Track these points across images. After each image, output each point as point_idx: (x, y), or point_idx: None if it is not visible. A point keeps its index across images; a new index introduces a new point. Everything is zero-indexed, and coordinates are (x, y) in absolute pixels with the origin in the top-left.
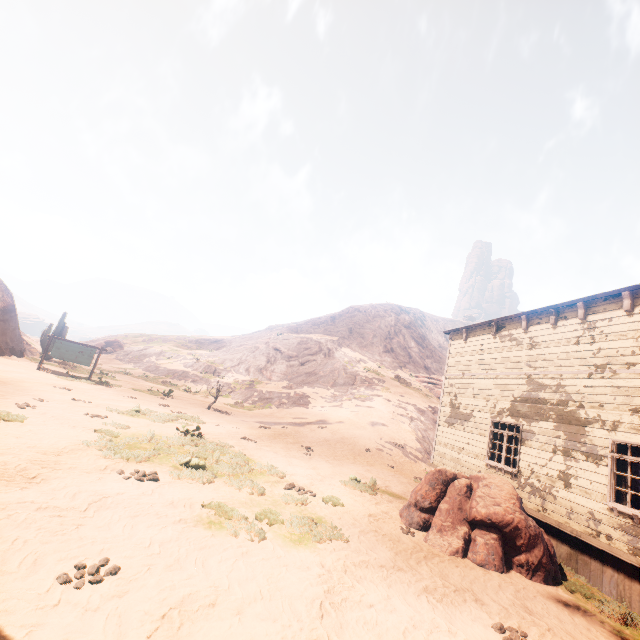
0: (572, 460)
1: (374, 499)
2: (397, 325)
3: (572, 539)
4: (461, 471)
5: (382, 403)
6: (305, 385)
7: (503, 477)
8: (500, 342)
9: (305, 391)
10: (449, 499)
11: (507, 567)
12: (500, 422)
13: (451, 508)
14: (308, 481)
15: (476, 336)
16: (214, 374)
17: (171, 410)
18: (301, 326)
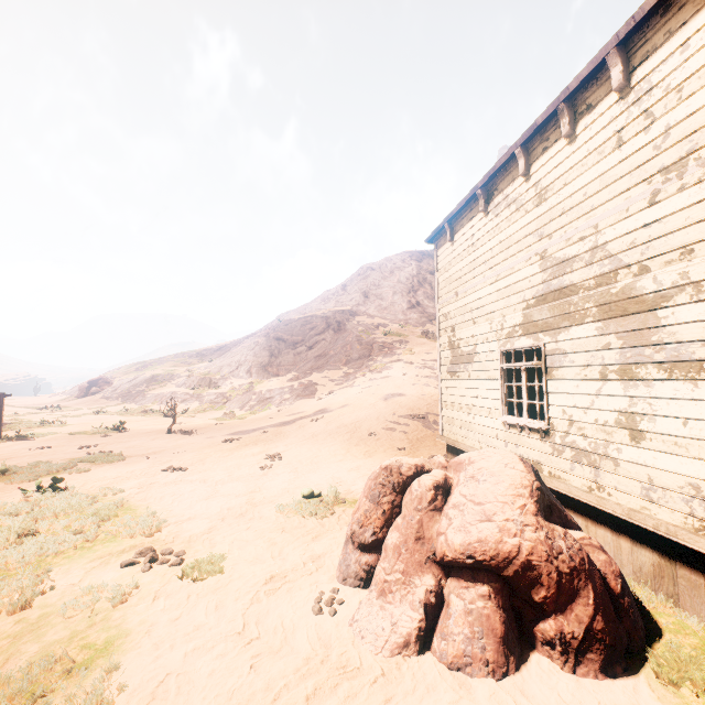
0: (639, 385)
1: (319, 528)
2: (420, 274)
3: (660, 538)
4: (475, 440)
5: (402, 368)
6: (314, 371)
7: (529, 439)
8: (494, 218)
9: (312, 378)
10: (401, 522)
11: (524, 644)
12: (513, 350)
13: (402, 541)
14: (207, 526)
15: (463, 227)
16: (210, 386)
17: (86, 452)
18: (309, 305)
